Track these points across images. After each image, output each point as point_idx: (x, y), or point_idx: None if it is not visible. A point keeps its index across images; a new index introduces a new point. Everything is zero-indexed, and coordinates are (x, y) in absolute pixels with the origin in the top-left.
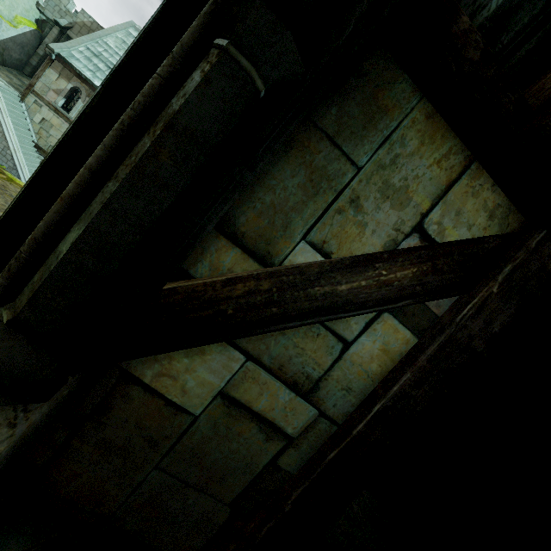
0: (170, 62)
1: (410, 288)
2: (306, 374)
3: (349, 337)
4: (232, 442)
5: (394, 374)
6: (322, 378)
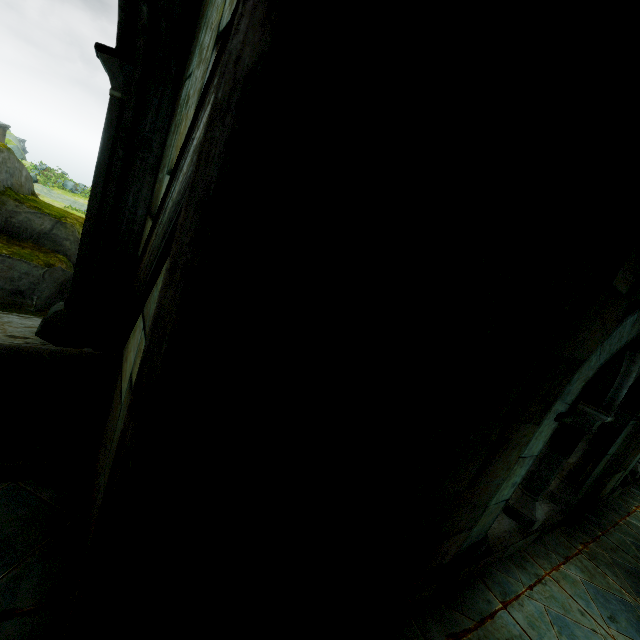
0: None
1: None
2: None
3: None
4: None
5: None
6: None
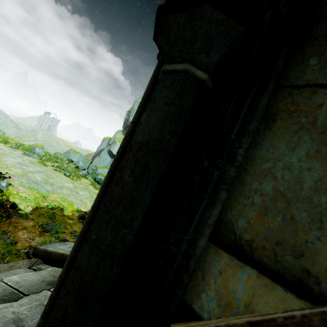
0: (137, 111)
1: None
2: None
3: None
4: None
5: None
6: None
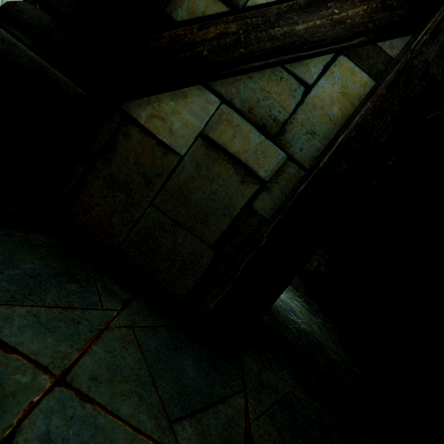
0: None
1: (362, 26)
2: (272, 118)
3: (310, 81)
4: (212, 183)
5: (355, 114)
6: (287, 121)
